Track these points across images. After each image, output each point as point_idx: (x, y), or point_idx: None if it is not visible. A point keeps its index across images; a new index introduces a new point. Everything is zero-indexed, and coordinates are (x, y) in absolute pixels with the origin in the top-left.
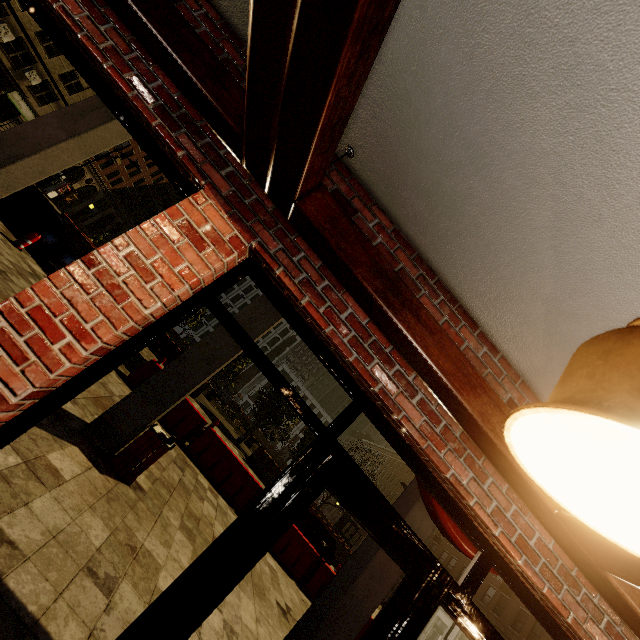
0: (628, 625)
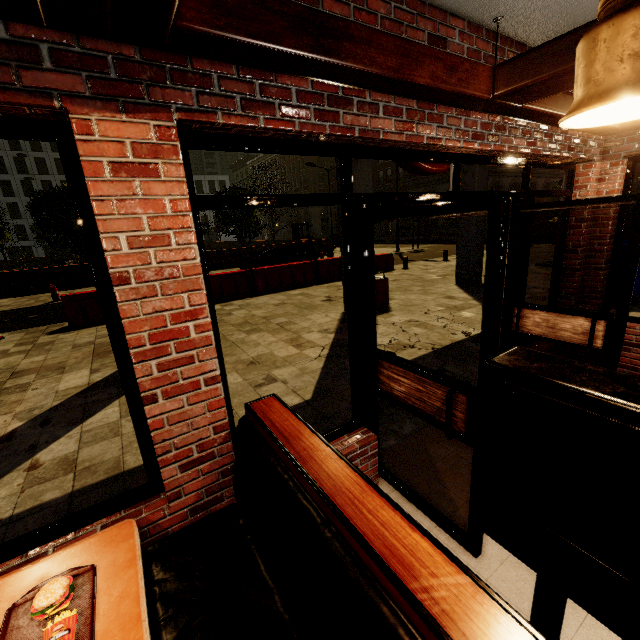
0: (531, 121)
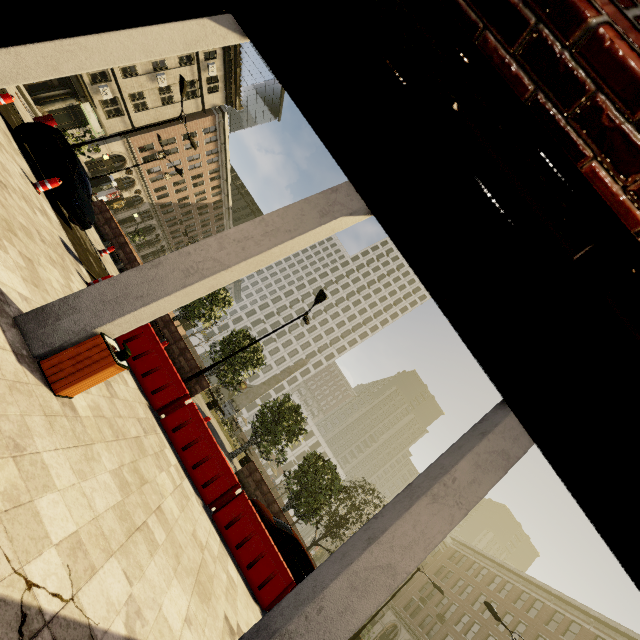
0: None
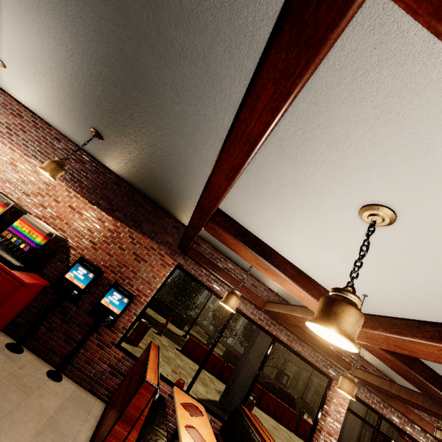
0: None
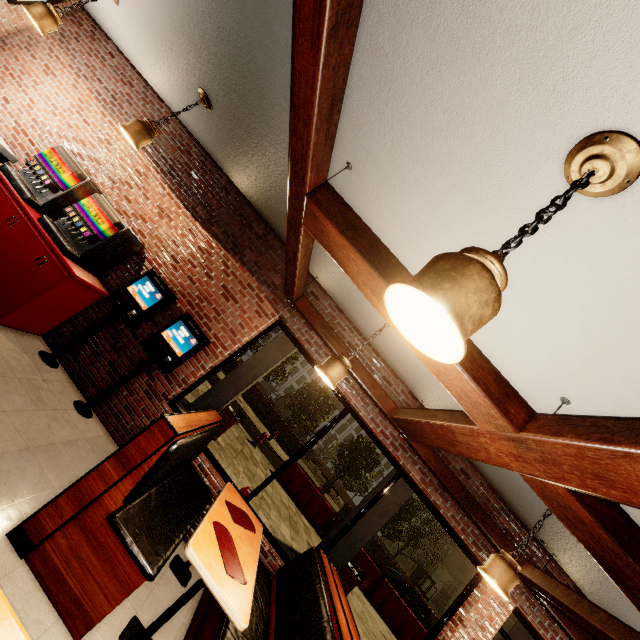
0: None
